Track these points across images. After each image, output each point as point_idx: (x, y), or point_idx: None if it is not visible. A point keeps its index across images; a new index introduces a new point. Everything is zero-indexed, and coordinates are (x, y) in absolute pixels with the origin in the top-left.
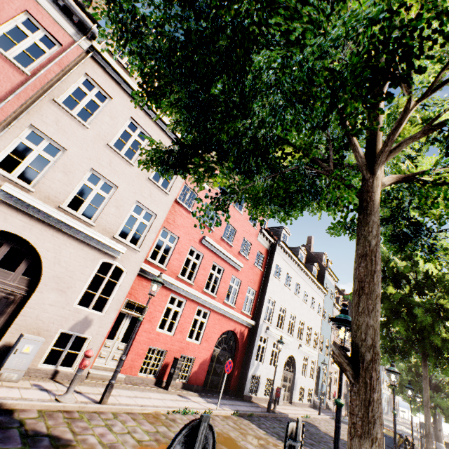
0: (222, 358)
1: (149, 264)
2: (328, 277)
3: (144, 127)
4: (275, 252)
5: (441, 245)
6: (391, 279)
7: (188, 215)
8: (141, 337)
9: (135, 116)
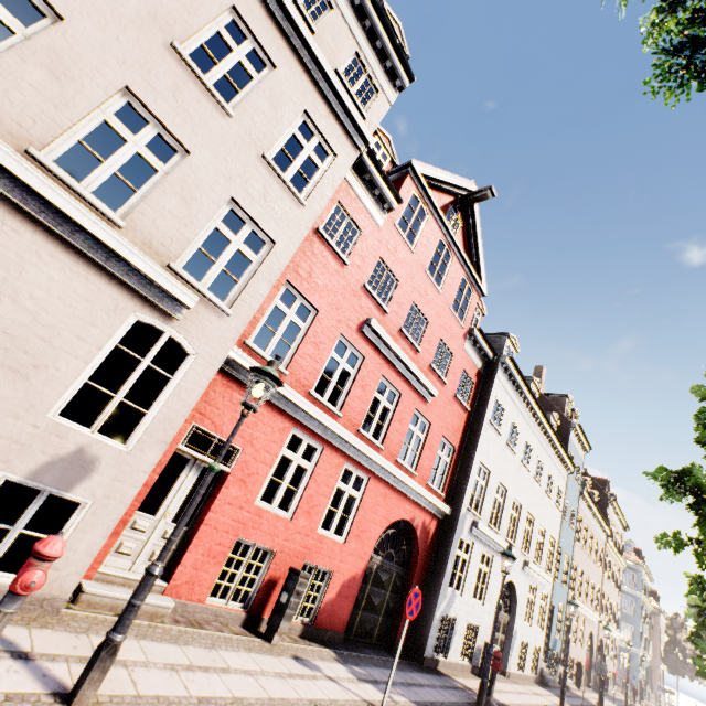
0: (385, 577)
1: (251, 354)
2: (574, 441)
3: (262, 40)
4: (495, 378)
5: None
6: None
7: (339, 269)
8: (220, 515)
9: (243, 9)
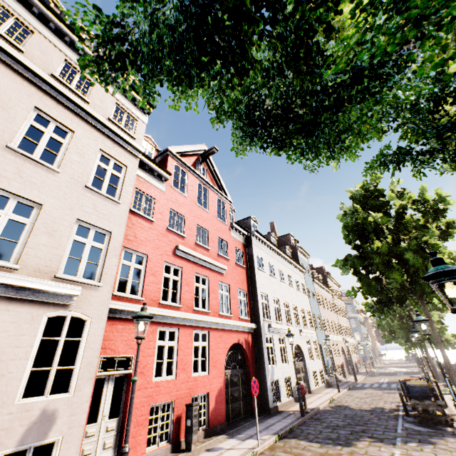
0: (236, 379)
1: (119, 299)
2: (301, 256)
3: (60, 119)
4: (252, 244)
5: (397, 191)
6: (373, 234)
7: (150, 226)
8: (135, 399)
9: (42, 106)
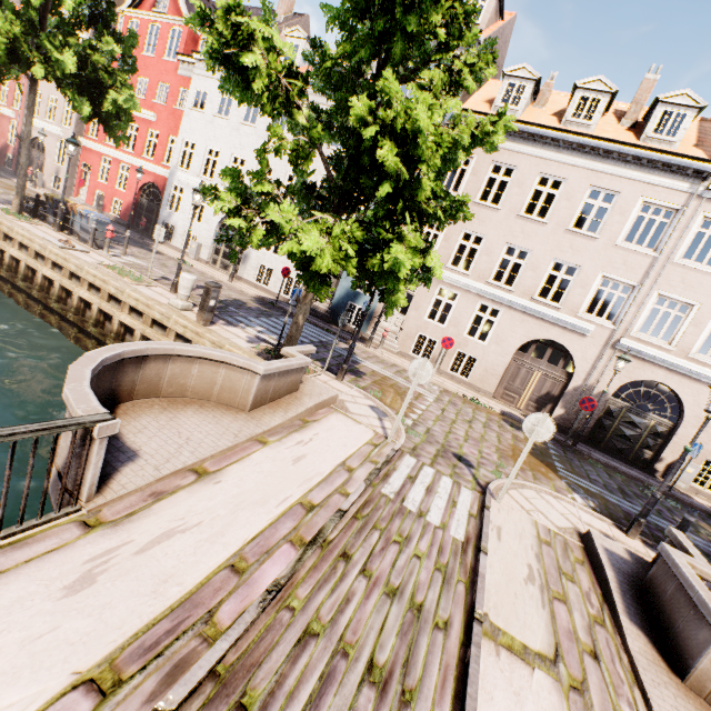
0: (151, 209)
1: (89, 139)
2: None
3: None
4: (193, 77)
5: None
6: None
7: None
8: (92, 184)
9: None
